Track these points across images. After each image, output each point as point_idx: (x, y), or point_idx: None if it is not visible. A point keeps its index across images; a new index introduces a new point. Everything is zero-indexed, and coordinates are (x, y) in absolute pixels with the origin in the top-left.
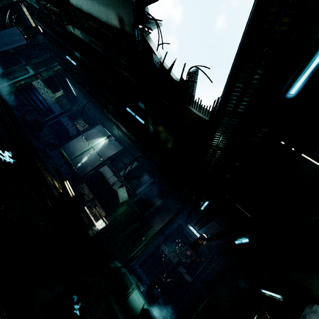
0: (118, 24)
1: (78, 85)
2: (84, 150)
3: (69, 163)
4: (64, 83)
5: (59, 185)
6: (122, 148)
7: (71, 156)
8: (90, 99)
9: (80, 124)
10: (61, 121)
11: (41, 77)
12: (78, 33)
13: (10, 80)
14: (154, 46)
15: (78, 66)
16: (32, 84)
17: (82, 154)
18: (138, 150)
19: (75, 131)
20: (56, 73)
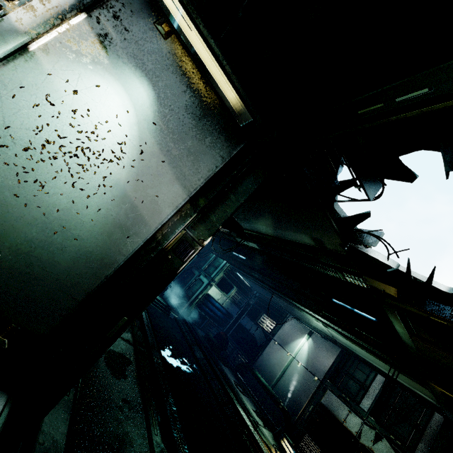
0: (313, 242)
1: (252, 278)
2: (284, 366)
3: (273, 395)
4: (235, 278)
5: (278, 452)
6: (341, 350)
7: (270, 379)
8: (273, 292)
9: (265, 322)
10: (241, 324)
11: (214, 282)
12: (253, 245)
13: (189, 298)
14: (379, 256)
15: (247, 259)
16: (208, 293)
17: (284, 374)
18: (379, 360)
19: (262, 335)
20: (226, 271)
